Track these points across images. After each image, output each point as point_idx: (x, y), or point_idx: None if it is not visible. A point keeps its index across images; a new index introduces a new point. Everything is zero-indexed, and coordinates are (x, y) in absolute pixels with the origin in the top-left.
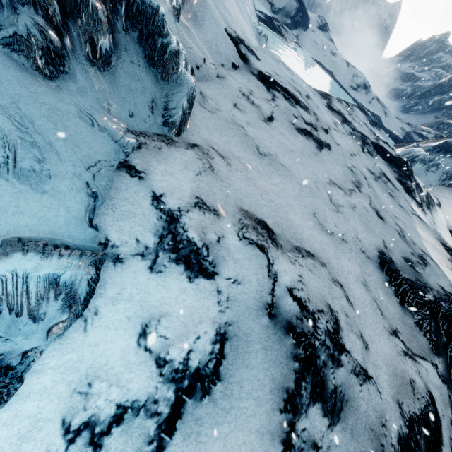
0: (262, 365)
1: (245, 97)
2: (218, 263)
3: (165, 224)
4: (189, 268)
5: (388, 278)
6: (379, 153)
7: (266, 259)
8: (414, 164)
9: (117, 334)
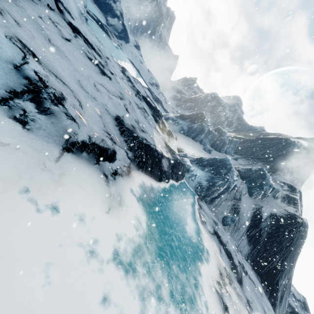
0: (1, 75)
1: (51, 20)
2: None
3: None
4: None
5: (118, 124)
6: (145, 101)
7: (24, 55)
8: (169, 120)
9: None
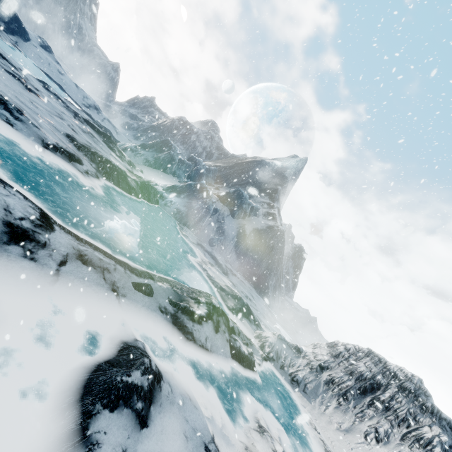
0: None
1: None
2: None
3: None
4: None
5: (71, 141)
6: (89, 125)
7: None
8: (127, 151)
9: None
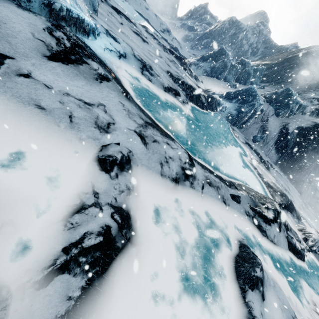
0: (134, 62)
1: (110, 13)
2: (120, 42)
3: (106, 30)
4: (114, 40)
5: (170, 76)
6: (171, 53)
7: (131, 48)
8: (191, 66)
9: (106, 42)
